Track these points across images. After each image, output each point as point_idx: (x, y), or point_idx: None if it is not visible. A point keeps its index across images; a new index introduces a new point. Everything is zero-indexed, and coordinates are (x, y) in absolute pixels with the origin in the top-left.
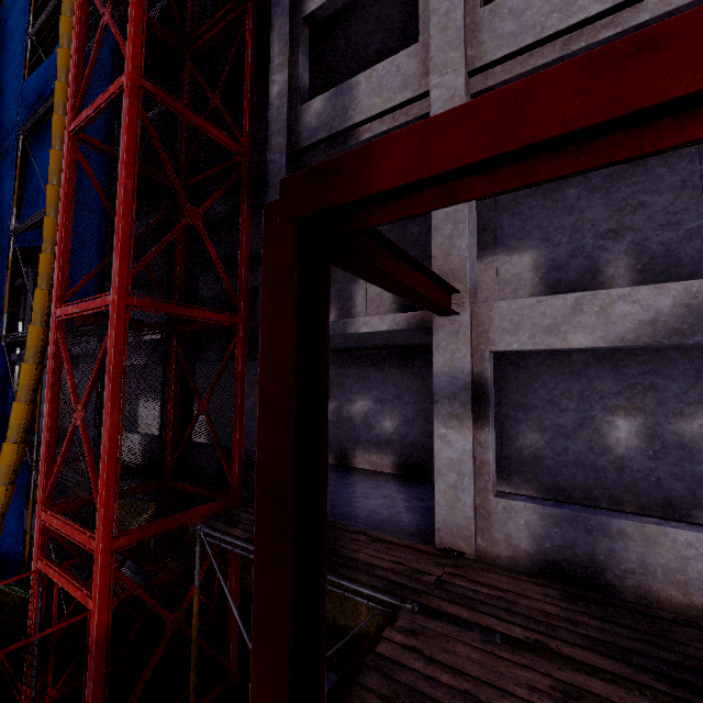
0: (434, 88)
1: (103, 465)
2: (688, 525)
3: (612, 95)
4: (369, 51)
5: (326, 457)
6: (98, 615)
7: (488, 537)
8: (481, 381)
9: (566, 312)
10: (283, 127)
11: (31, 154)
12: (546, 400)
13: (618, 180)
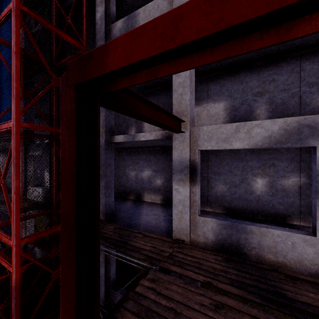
0: None
1: (13, 205)
2: (279, 227)
3: (219, 16)
4: None
5: (99, 208)
6: (15, 274)
7: (195, 234)
8: (194, 164)
9: (232, 132)
10: (103, 36)
11: None
12: (228, 170)
13: (264, 68)
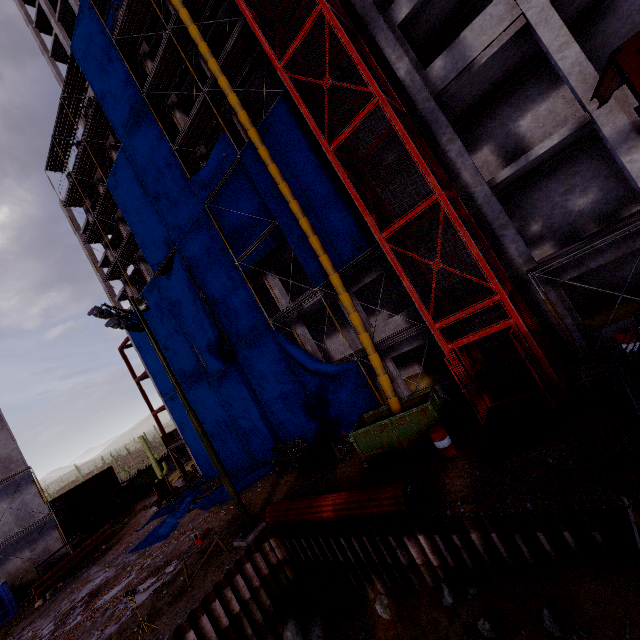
0: (527, 11)
1: (482, 262)
2: None
3: None
4: (420, 23)
5: None
6: (520, 321)
7: None
8: (636, 125)
9: None
10: (422, 87)
11: (229, 210)
12: None
13: (618, 2)
